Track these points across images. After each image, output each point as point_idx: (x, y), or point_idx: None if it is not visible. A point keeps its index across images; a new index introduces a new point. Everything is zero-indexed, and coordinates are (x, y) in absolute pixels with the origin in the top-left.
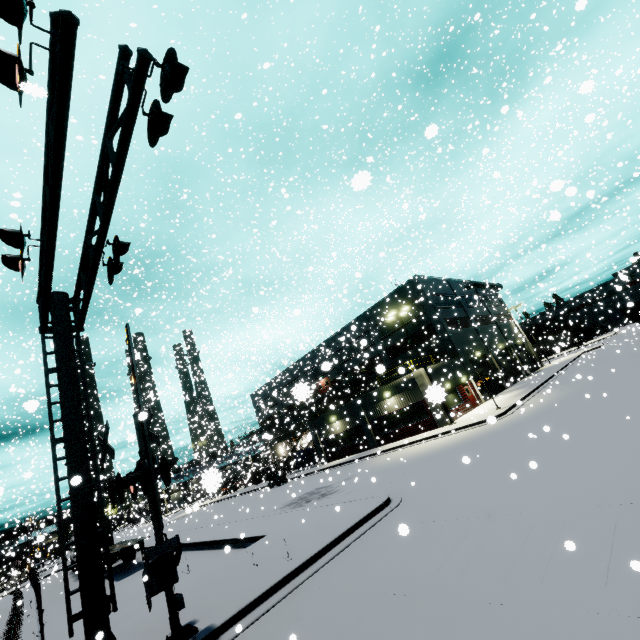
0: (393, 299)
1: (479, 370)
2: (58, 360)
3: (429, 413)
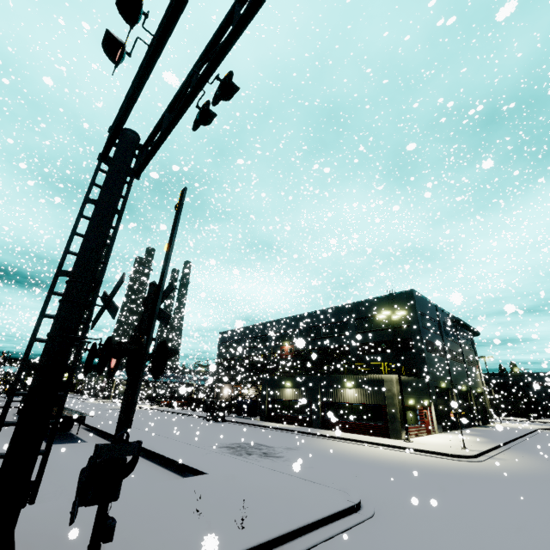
0: (382, 302)
1: (439, 400)
2: (103, 192)
3: (385, 420)
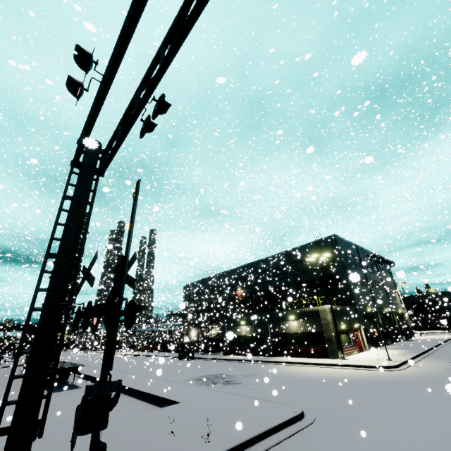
0: (312, 247)
1: (367, 322)
2: (76, 190)
3: (324, 343)
